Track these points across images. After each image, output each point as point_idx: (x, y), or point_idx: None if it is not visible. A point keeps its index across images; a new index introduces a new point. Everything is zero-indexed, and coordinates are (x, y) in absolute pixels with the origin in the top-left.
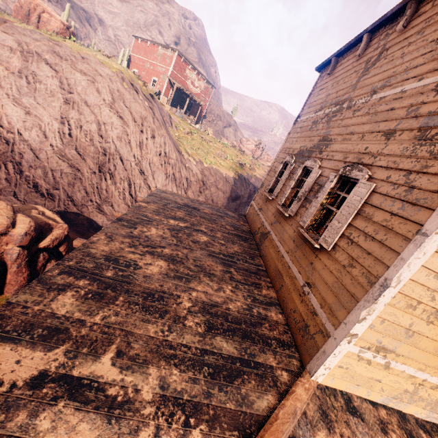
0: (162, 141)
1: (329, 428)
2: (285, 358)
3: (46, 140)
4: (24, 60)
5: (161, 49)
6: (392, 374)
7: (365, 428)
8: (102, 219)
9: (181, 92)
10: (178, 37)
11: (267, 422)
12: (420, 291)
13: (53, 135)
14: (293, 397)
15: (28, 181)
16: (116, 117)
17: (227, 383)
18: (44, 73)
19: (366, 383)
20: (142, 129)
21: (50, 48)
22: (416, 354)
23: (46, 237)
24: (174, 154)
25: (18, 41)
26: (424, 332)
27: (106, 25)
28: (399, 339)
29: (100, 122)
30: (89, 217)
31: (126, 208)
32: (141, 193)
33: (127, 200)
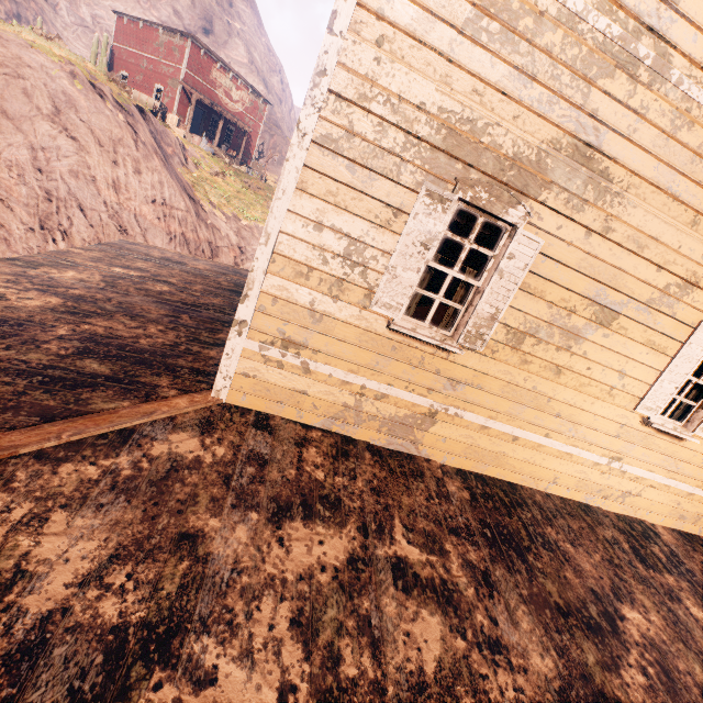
0: (156, 179)
1: (204, 433)
2: (190, 383)
3: None
4: None
5: (164, 34)
6: (319, 382)
7: (269, 439)
8: None
9: (208, 109)
10: (209, 21)
11: (95, 414)
12: (305, 251)
13: None
14: (162, 404)
15: None
16: (65, 138)
17: (64, 389)
18: None
19: (290, 398)
20: (115, 158)
21: None
22: (338, 349)
23: None
24: (181, 202)
25: None
26: (334, 314)
27: None
28: (306, 326)
29: (36, 147)
30: None
31: None
32: None
33: None
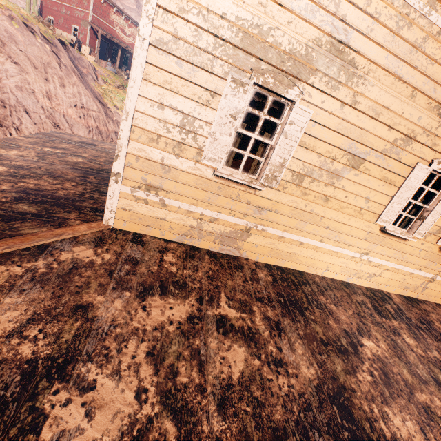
0: (75, 90)
1: (97, 246)
2: (90, 216)
3: None
4: None
5: None
6: (173, 212)
7: (141, 249)
8: None
9: (110, 42)
10: None
11: (21, 236)
12: (154, 123)
13: None
14: (69, 229)
15: None
16: (10, 63)
17: (2, 222)
18: None
19: (155, 223)
20: (46, 76)
21: None
22: (182, 190)
23: None
24: (94, 105)
25: None
26: (178, 166)
27: None
28: (160, 175)
29: None
30: None
31: None
32: None
33: None
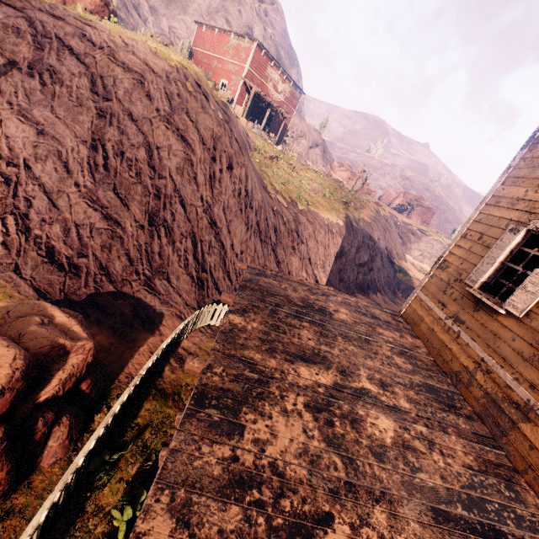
0: (243, 173)
1: None
2: None
3: (68, 176)
4: (37, 48)
5: (234, 39)
6: None
7: None
8: (154, 301)
9: (258, 99)
10: (250, 28)
11: None
12: None
13: (80, 167)
14: None
15: (38, 245)
16: (176, 137)
17: None
18: (67, 69)
19: None
20: (213, 155)
21: (77, 29)
22: None
23: (50, 375)
24: (258, 192)
25: (30, 19)
26: None
27: (159, 14)
28: None
29: (152, 146)
30: (133, 301)
31: (190, 280)
32: (211, 255)
33: (191, 268)
